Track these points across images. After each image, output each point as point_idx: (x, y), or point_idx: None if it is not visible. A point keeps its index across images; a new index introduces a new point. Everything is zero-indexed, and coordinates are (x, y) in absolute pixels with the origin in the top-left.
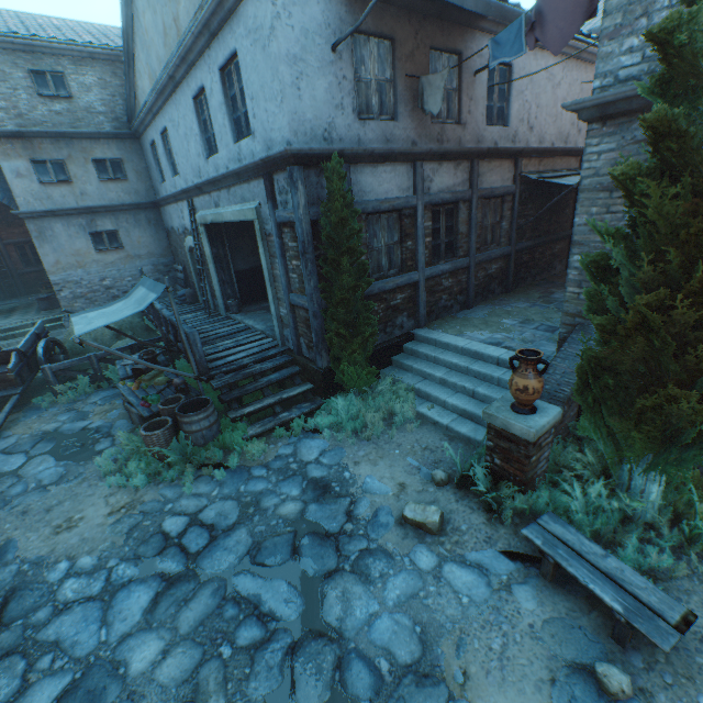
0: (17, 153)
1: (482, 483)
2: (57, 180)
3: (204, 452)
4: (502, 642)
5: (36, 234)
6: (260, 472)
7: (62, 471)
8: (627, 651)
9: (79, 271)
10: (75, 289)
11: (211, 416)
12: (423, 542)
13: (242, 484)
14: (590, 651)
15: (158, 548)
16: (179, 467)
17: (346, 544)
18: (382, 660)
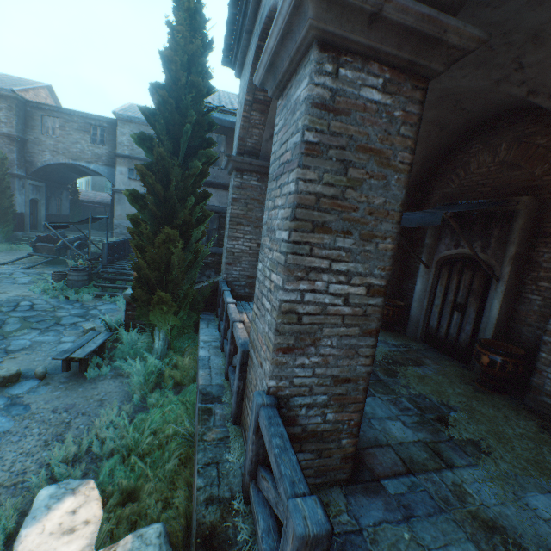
0: (125, 164)
1: (116, 322)
2: (136, 179)
3: (69, 290)
4: (41, 359)
5: (117, 200)
6: (77, 305)
7: (27, 282)
8: (67, 378)
9: (128, 222)
10: (123, 230)
11: (81, 276)
12: (79, 337)
13: (64, 304)
14: (56, 371)
15: (10, 305)
16: (56, 292)
17: (56, 326)
18: (5, 346)
